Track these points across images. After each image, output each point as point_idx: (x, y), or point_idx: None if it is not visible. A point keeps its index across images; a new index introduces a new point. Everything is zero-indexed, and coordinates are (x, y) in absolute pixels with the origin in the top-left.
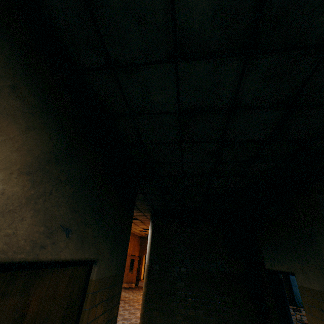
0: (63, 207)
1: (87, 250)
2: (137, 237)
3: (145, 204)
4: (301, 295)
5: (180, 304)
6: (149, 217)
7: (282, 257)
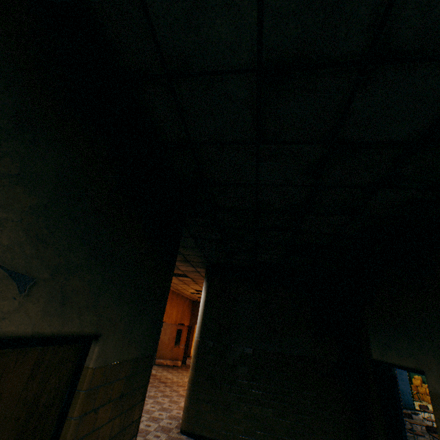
0: (8, 230)
1: (75, 318)
2: (187, 301)
3: (197, 255)
4: (434, 406)
5: (241, 397)
6: (204, 274)
7: (403, 346)
